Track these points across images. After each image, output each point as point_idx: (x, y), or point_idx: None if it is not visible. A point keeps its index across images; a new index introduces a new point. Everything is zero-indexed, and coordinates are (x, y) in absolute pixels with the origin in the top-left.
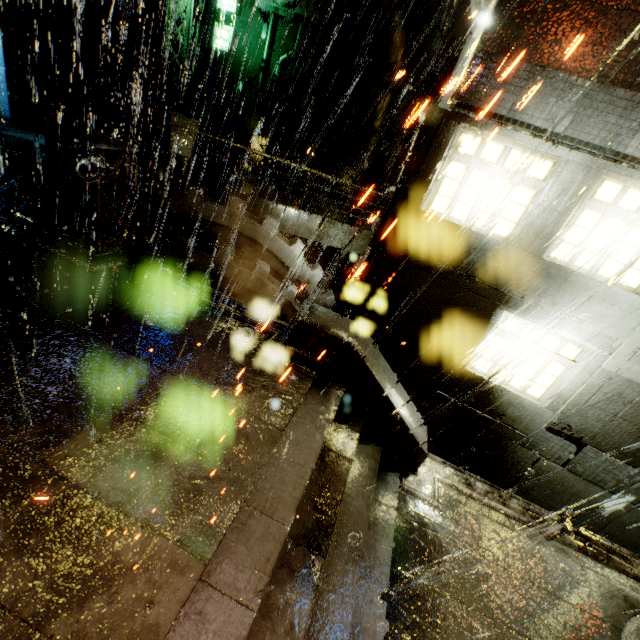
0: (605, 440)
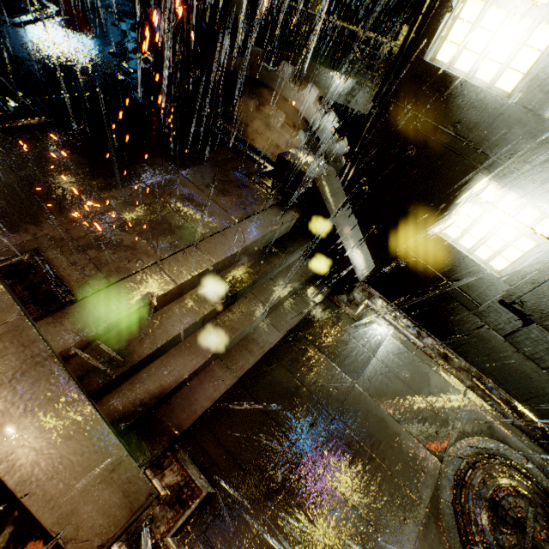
0: None
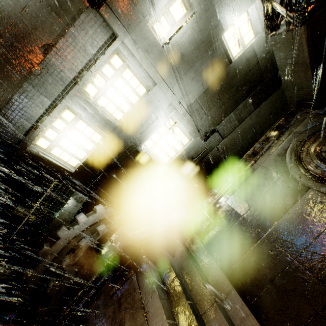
0: (216, 120)
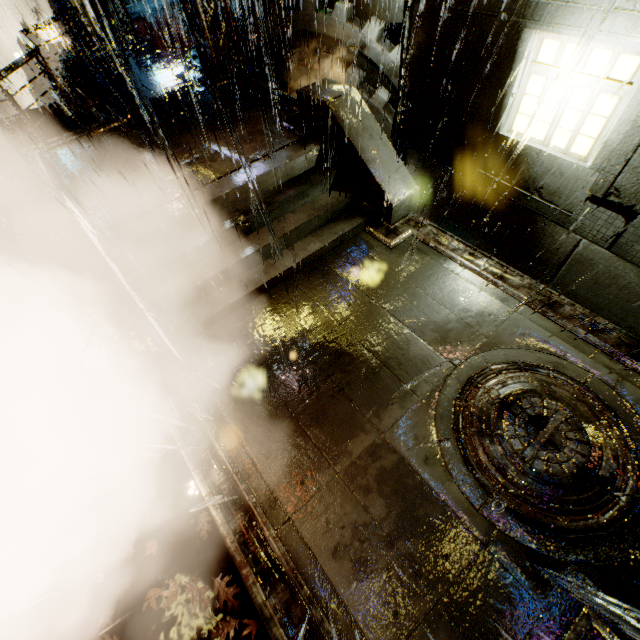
0: None
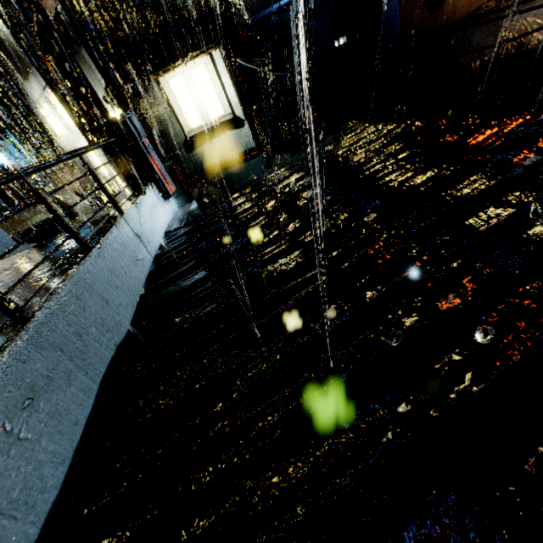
0: None
